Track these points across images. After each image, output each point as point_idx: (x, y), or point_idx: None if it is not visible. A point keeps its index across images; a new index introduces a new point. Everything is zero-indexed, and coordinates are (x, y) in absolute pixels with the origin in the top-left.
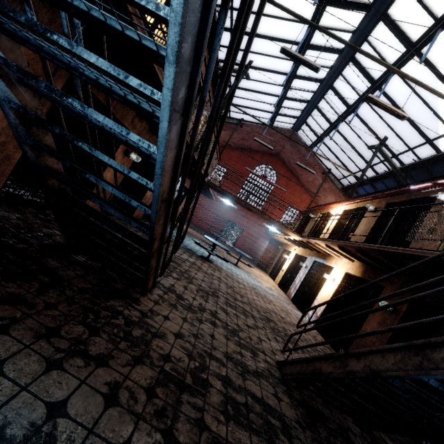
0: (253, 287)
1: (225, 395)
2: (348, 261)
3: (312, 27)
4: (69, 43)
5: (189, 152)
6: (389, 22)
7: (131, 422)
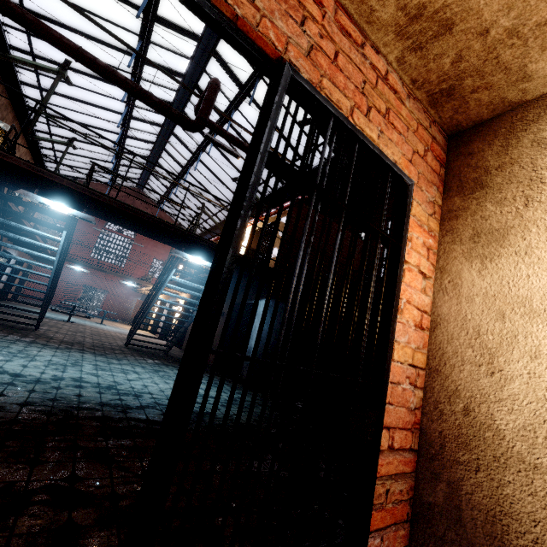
0: (119, 332)
1: (93, 345)
2: (186, 294)
3: (125, 128)
4: (26, 249)
5: (59, 263)
6: (177, 137)
7: (58, 344)
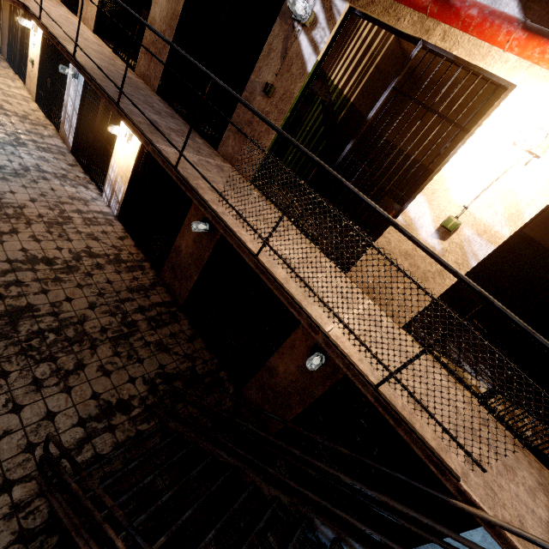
0: None
1: None
2: None
3: None
4: None
5: None
6: None
7: None
